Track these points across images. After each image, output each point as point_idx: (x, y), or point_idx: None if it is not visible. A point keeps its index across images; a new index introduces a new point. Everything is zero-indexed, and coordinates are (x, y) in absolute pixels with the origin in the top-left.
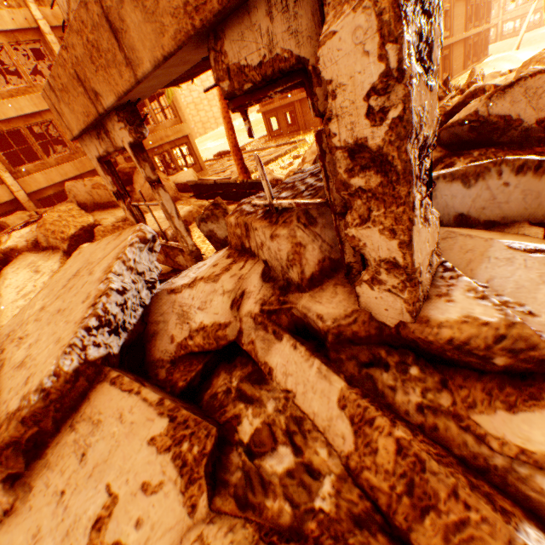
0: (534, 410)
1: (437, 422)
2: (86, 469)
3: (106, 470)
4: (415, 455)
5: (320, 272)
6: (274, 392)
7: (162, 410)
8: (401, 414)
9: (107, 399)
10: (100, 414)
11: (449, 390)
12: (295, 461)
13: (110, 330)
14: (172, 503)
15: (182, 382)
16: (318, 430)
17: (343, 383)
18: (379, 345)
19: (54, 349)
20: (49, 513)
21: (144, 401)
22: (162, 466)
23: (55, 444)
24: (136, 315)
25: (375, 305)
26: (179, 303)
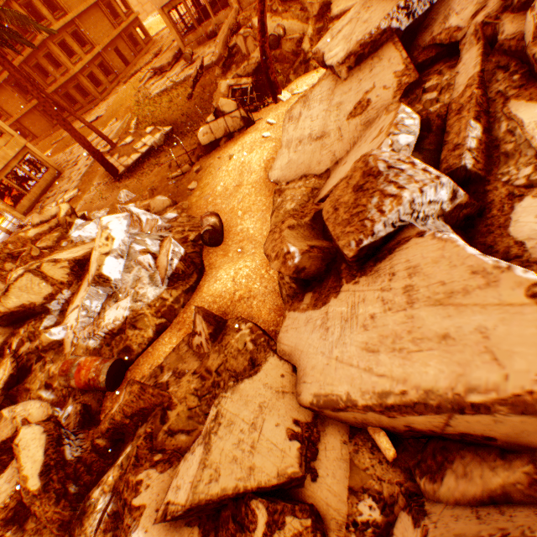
0: (534, 103)
1: (496, 100)
2: (370, 76)
3: (375, 78)
4: (471, 99)
5: (534, 0)
6: (451, 73)
7: (404, 63)
8: (487, 93)
9: (388, 51)
10: (382, 57)
11: (518, 90)
12: (434, 98)
13: (405, 14)
14: (389, 95)
15: (420, 61)
16: (452, 90)
17: (477, 71)
18: (515, 61)
19: (380, 16)
20: (355, 86)
21: (400, 57)
22: (392, 83)
23: (364, 63)
24: (423, 10)
25: (526, 28)
26: (449, 8)
